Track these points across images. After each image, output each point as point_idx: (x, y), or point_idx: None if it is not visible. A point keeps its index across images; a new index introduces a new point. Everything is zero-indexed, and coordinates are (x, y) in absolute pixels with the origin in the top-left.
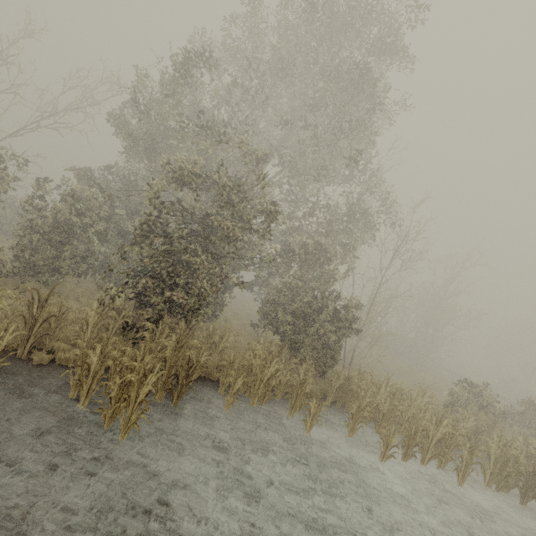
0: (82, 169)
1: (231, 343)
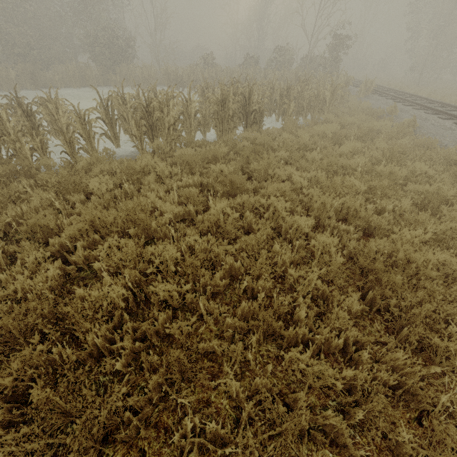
0: None
1: None
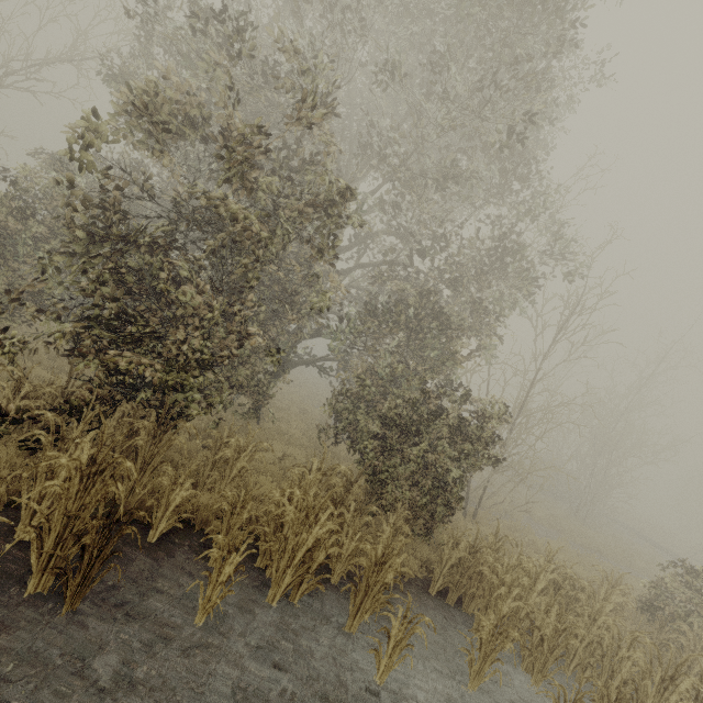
0: (64, 158)
1: (276, 460)
